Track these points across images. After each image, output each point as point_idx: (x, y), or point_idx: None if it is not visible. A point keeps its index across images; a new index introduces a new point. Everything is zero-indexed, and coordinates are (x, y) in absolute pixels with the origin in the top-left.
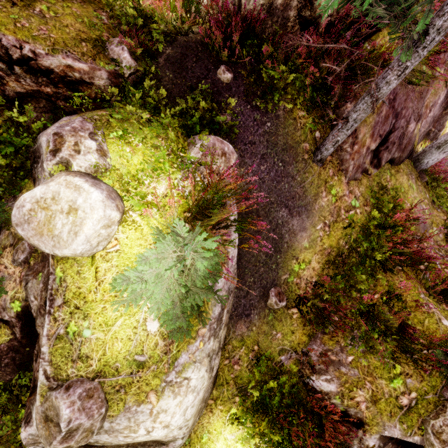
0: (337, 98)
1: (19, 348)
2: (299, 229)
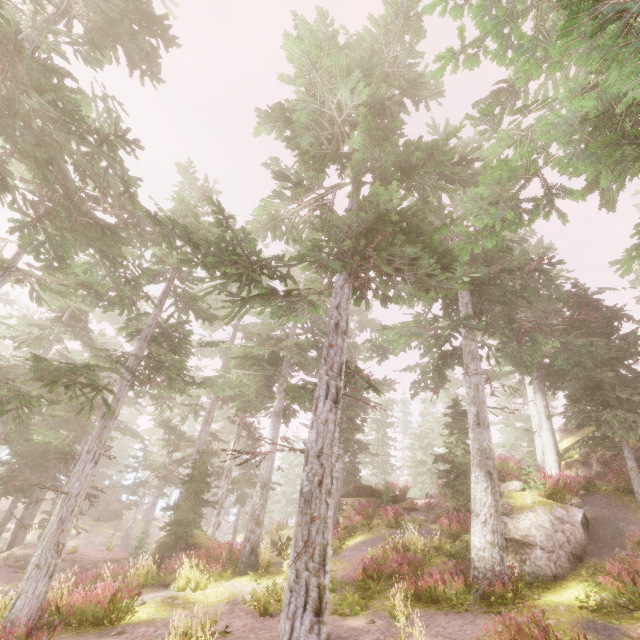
0: (602, 467)
1: None
2: (636, 529)
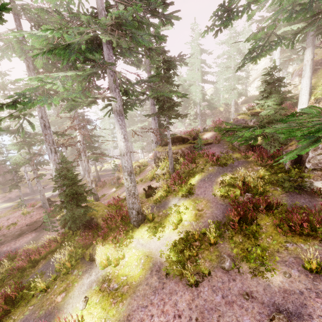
0: None
1: (295, 159)
2: None
